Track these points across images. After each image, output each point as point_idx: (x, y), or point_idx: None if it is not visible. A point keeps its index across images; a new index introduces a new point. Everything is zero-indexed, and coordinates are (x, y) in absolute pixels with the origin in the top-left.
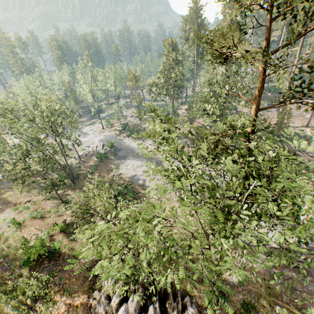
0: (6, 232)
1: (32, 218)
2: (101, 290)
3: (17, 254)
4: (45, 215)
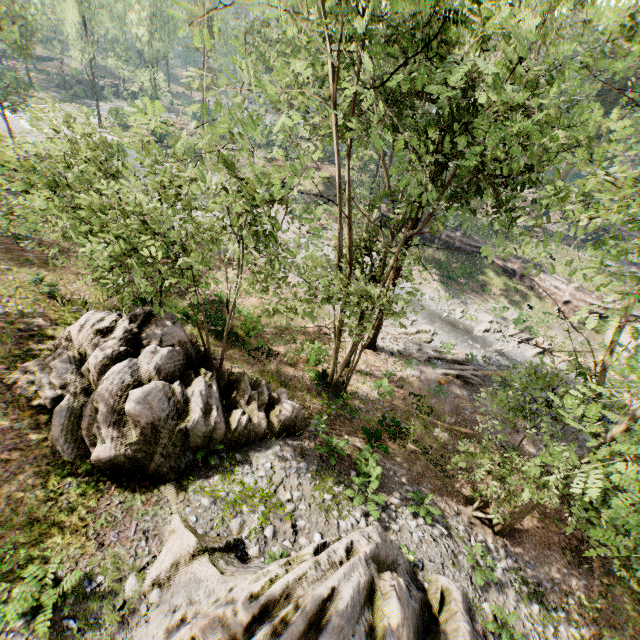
0: None
1: None
2: (57, 351)
3: None
4: None
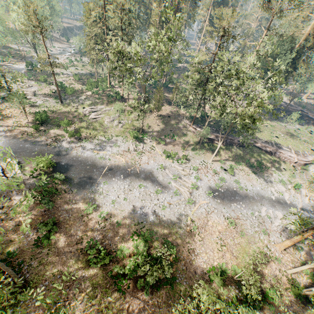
0: None
1: None
2: None
3: None
4: None
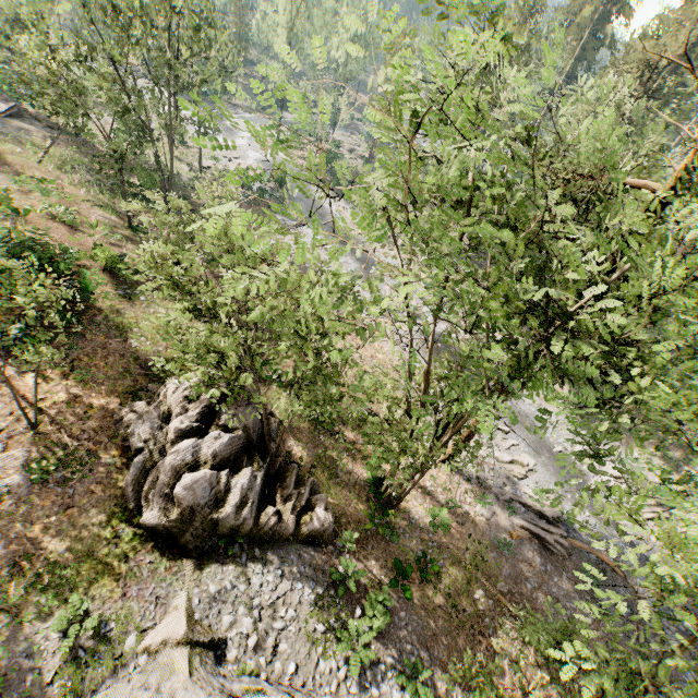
0: None
1: (49, 215)
2: (154, 403)
3: None
4: (82, 227)
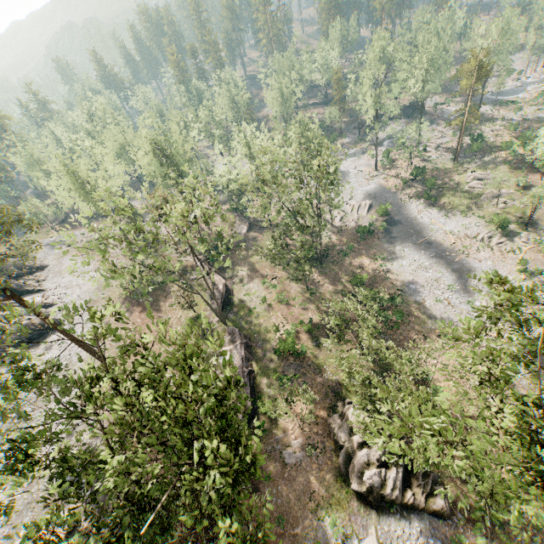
0: (256, 306)
1: (278, 300)
2: (343, 418)
3: (267, 337)
4: (290, 301)
